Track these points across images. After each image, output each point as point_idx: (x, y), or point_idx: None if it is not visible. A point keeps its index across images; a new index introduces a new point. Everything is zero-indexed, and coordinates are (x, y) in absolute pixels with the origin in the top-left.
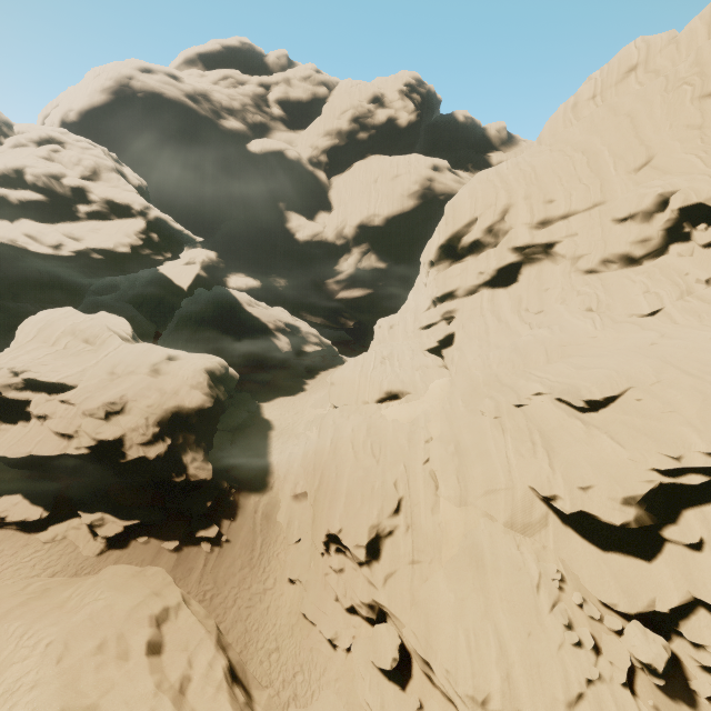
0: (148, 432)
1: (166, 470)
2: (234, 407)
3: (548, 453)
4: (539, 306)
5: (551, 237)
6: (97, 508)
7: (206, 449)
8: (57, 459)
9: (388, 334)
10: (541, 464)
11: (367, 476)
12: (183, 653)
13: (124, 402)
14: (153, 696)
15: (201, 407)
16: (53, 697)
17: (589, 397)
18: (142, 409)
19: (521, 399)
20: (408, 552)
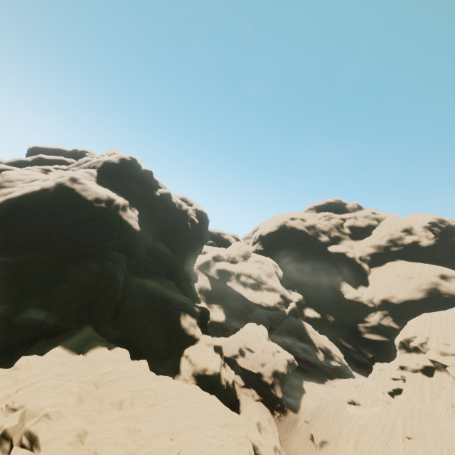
0: (269, 374)
1: (271, 387)
2: (293, 377)
3: (385, 443)
4: (438, 393)
5: (444, 362)
6: (254, 389)
7: (281, 387)
8: (248, 370)
9: (377, 373)
10: (381, 445)
11: (327, 422)
12: (272, 425)
13: (265, 362)
14: (268, 424)
15: (283, 372)
16: (258, 411)
17: (406, 431)
18: (269, 366)
19: (394, 425)
20: (331, 450)
